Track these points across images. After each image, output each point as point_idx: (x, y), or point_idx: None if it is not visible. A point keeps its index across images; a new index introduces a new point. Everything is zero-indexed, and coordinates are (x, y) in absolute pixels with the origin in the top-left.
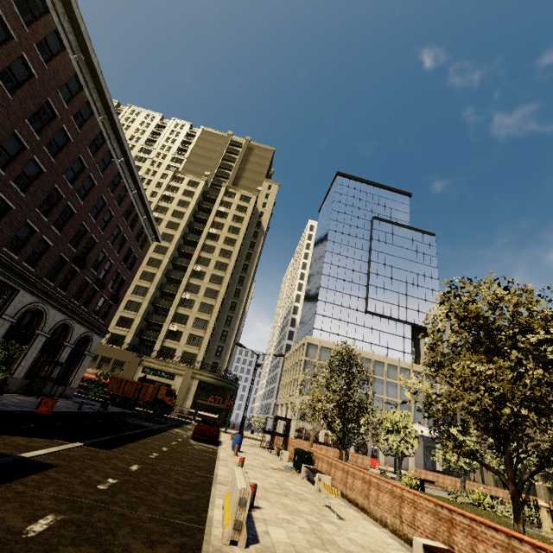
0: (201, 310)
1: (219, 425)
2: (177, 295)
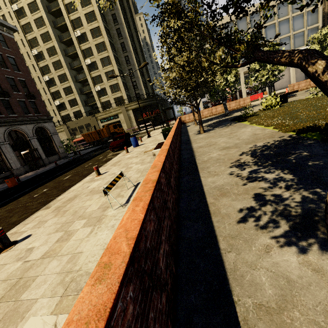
0: (104, 65)
1: (159, 125)
2: (82, 65)
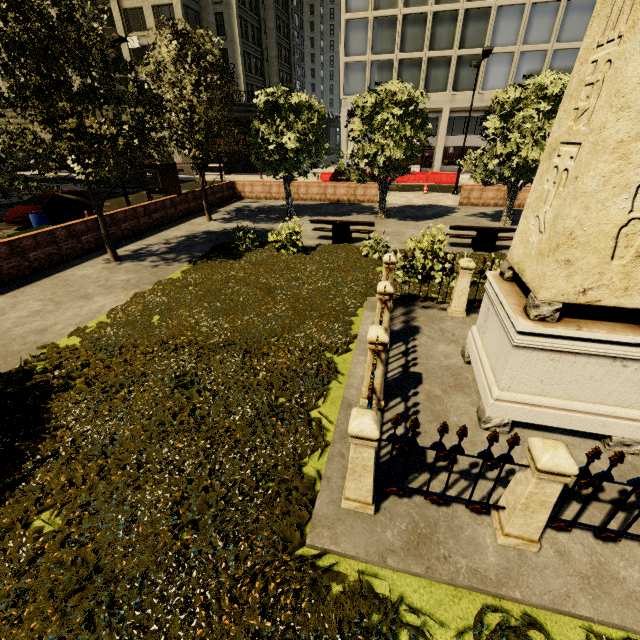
0: None
1: (257, 171)
2: None
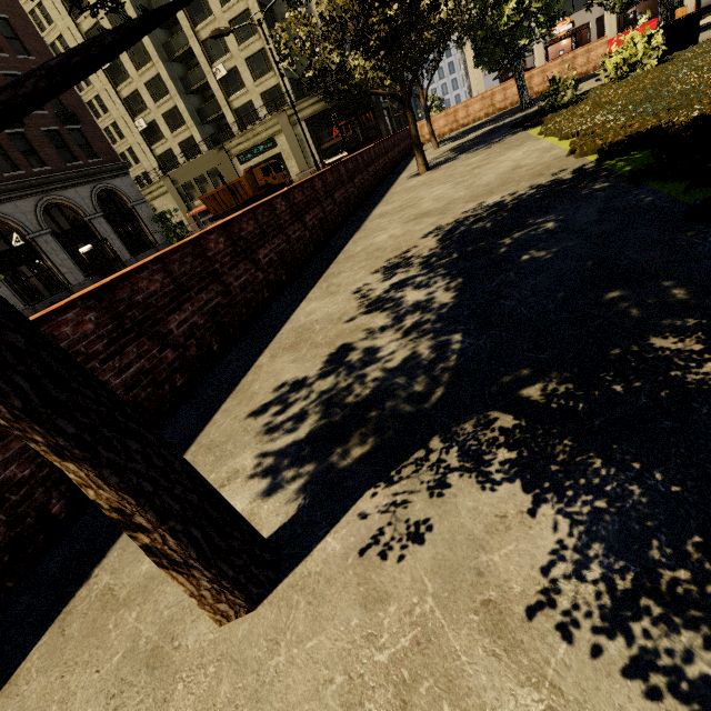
0: None
1: None
2: None
